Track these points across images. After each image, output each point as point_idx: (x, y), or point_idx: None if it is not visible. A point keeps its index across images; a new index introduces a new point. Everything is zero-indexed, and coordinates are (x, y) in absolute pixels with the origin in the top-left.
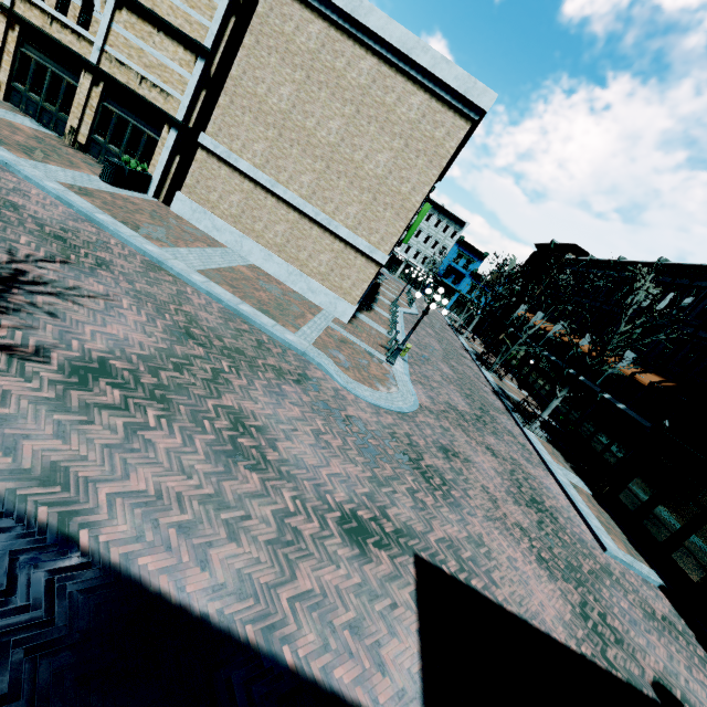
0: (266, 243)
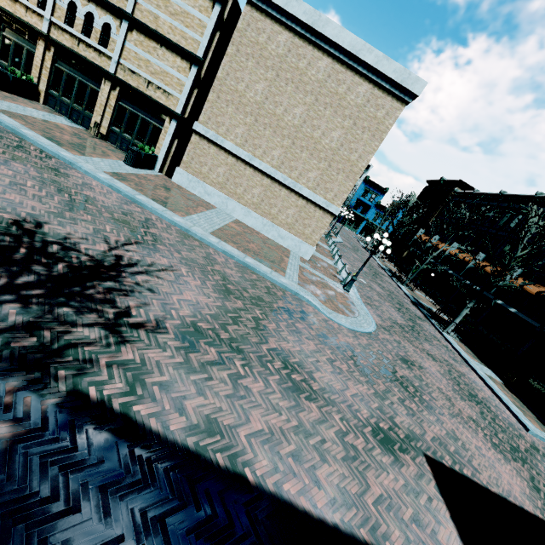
0: (246, 203)
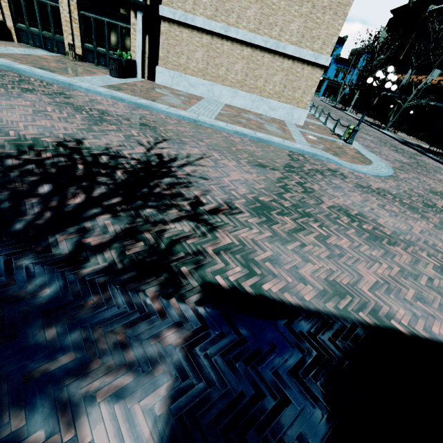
0: (230, 83)
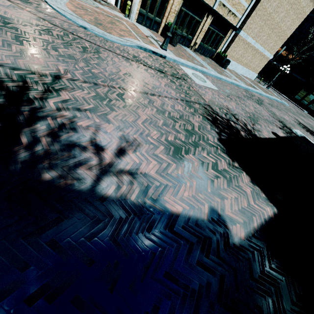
0: (243, 64)
